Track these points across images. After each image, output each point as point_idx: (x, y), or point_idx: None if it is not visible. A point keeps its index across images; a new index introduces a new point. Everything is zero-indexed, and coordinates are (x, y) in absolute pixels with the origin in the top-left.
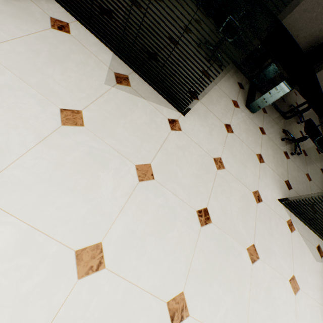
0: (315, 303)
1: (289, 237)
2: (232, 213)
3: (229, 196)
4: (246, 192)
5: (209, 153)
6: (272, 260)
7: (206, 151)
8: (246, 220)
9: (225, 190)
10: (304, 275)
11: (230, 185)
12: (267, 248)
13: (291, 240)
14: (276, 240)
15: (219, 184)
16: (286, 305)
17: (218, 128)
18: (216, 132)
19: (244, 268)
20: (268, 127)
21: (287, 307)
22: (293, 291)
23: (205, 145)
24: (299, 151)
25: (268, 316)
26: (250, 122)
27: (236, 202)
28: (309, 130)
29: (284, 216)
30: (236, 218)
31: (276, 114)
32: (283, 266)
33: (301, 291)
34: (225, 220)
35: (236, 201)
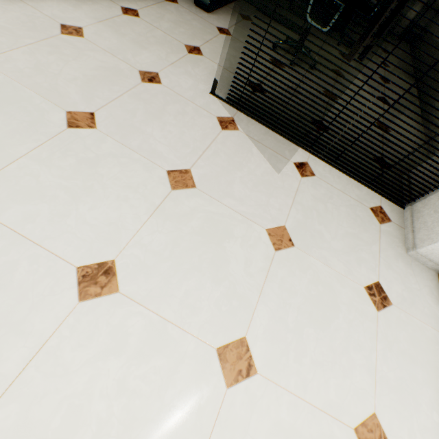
0: (234, 216)
1: (212, 133)
2: (61, 75)
3: (69, 60)
4: (120, 67)
5: (54, 19)
6: (134, 139)
7: (49, 16)
8: (95, 89)
9: (64, 53)
10: (225, 179)
11: (84, 53)
12: (130, 126)
13: (215, 136)
14: (166, 125)
15: (53, 45)
16: (134, 193)
17: (102, 7)
18: (93, 9)
19: (39, 126)
20: (244, 32)
21: (134, 194)
22: (173, 185)
23: (53, 11)
24: (321, 69)
25: (63, 188)
26: (196, 19)
27: (84, 68)
28: (293, 2)
29: (216, 111)
30: (69, 81)
31: (279, 27)
32: (163, 153)
33: (196, 192)
34: (35, 76)
35: (85, 68)
